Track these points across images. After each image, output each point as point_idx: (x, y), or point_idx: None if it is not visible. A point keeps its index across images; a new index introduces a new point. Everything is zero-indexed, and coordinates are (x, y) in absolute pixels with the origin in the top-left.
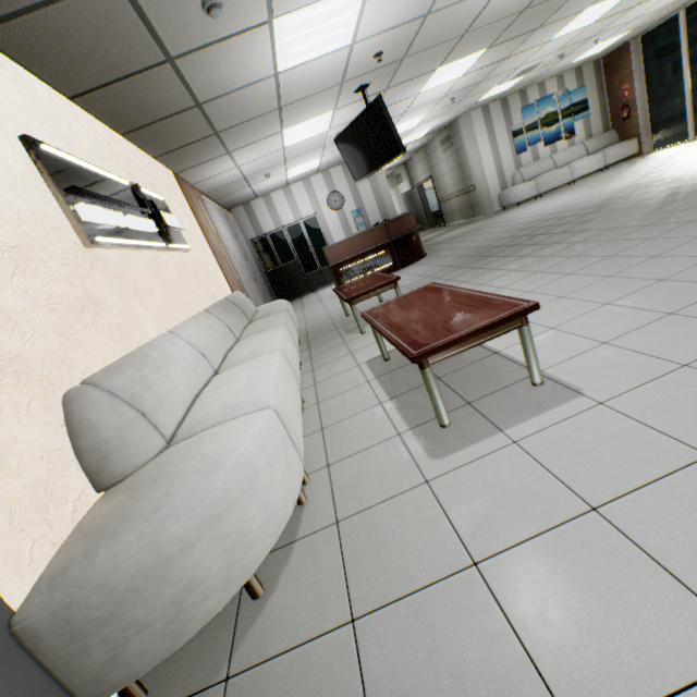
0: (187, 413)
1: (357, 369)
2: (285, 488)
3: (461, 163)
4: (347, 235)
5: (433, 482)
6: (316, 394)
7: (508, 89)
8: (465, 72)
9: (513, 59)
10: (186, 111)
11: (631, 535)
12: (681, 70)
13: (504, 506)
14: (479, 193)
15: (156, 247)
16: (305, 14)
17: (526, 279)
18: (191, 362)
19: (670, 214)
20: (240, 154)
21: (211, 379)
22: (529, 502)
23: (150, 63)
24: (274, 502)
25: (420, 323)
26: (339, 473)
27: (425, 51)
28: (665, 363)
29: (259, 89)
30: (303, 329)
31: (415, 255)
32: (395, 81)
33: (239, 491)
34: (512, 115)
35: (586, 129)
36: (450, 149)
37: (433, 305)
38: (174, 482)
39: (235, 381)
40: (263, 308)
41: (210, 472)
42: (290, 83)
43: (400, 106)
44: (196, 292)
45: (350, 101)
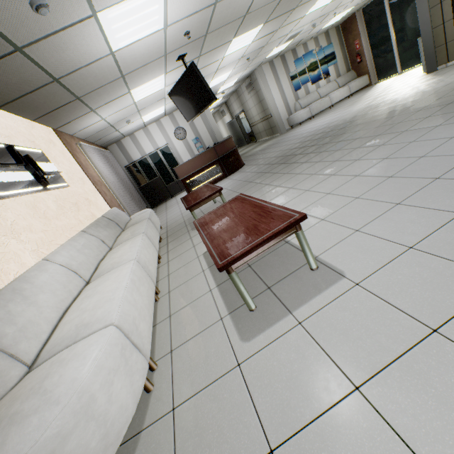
0: (55, 330)
1: (197, 260)
2: (125, 394)
3: (260, 100)
4: (192, 156)
5: (243, 365)
6: (168, 284)
7: (283, 49)
8: (252, 40)
9: (283, 29)
10: (47, 85)
11: (385, 415)
12: (388, 29)
13: (293, 388)
14: (275, 118)
15: (33, 191)
16: (121, 8)
17: (306, 180)
18: (61, 282)
19: (391, 126)
20: (102, 110)
21: (82, 290)
22: (311, 383)
23: (2, 53)
24: (114, 413)
25: (228, 233)
26: (178, 358)
27: (220, 28)
28: (398, 246)
29: (102, 65)
30: (165, 227)
31: (237, 165)
32: (204, 50)
33: (73, 421)
34: (289, 66)
35: (336, 71)
36: (252, 91)
37: (239, 215)
38: (12, 427)
39: (94, 296)
40: (134, 217)
41: (45, 410)
42: (125, 58)
43: (212, 66)
44: (76, 217)
45: (175, 67)
